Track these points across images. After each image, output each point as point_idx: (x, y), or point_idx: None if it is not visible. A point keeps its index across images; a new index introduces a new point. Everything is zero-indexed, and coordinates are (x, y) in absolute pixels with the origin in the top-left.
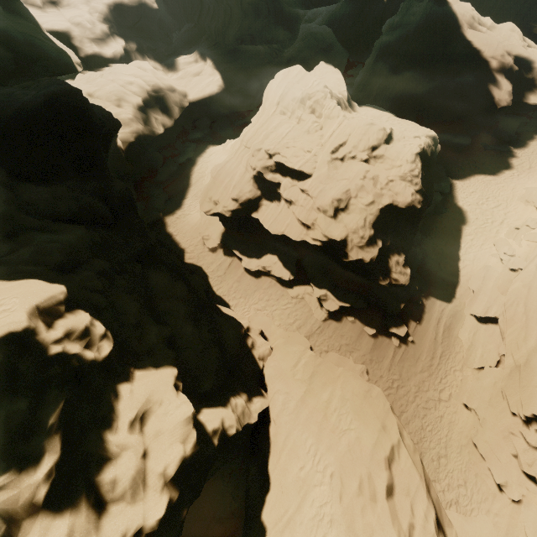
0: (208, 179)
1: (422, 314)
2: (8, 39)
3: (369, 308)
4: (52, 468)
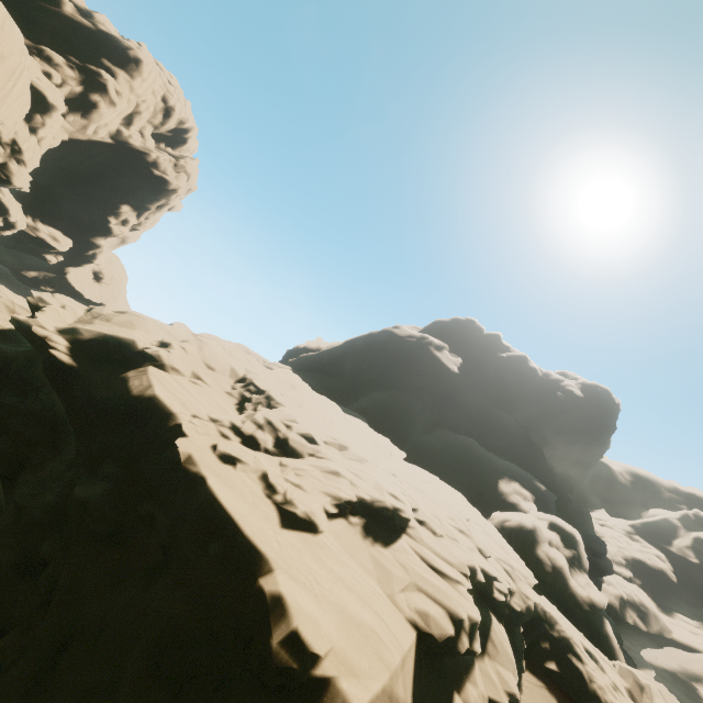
0: None
1: None
2: (582, 521)
3: None
4: (569, 553)
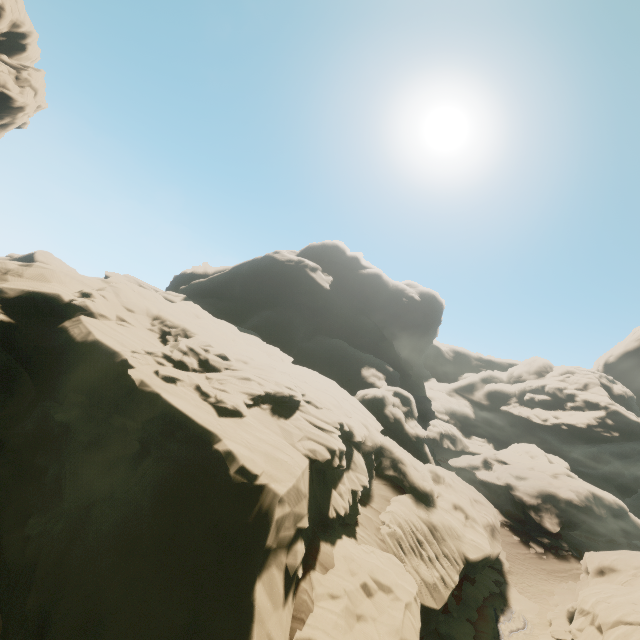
0: None
1: (563, 558)
2: (418, 388)
3: (522, 532)
4: (405, 409)
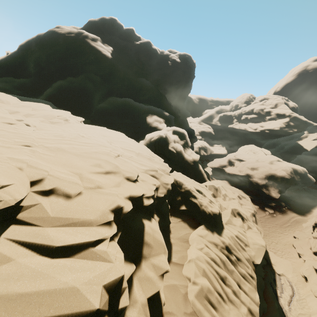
0: (211, 169)
1: (284, 212)
2: (184, 124)
3: (258, 201)
4: (183, 143)
